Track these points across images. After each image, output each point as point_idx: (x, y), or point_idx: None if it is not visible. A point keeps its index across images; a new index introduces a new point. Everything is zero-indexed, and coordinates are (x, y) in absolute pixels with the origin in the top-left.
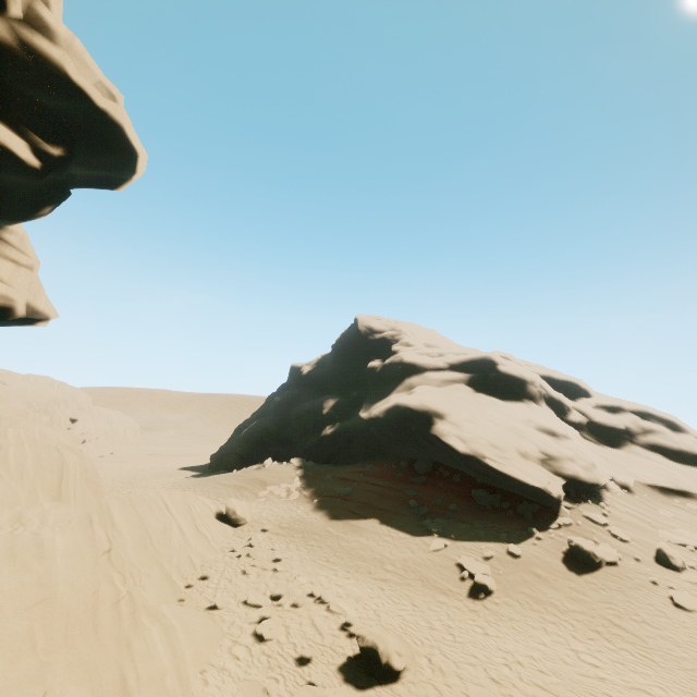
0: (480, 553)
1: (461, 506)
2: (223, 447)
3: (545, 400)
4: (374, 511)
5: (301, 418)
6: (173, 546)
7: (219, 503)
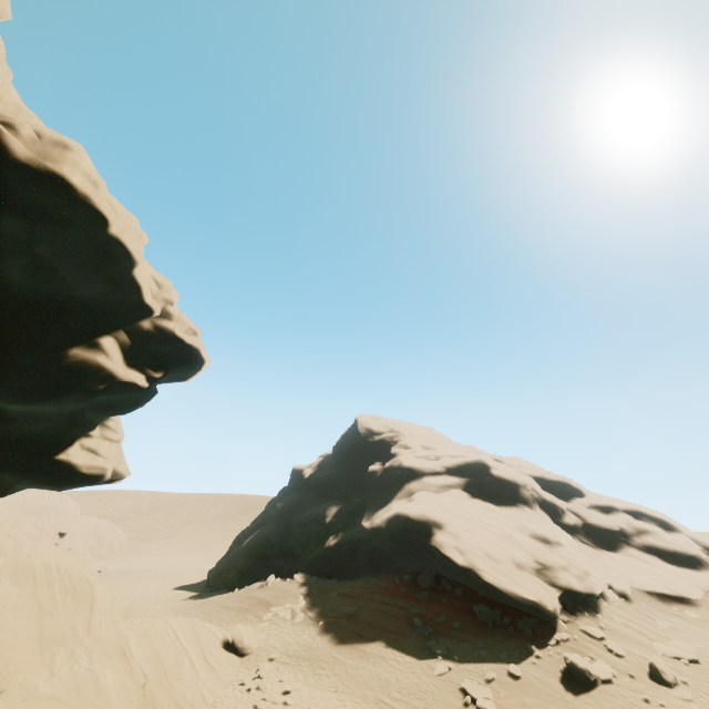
0: (483, 676)
1: (464, 624)
2: (222, 560)
3: (538, 503)
4: (379, 632)
5: (303, 527)
6: (186, 680)
7: (224, 630)
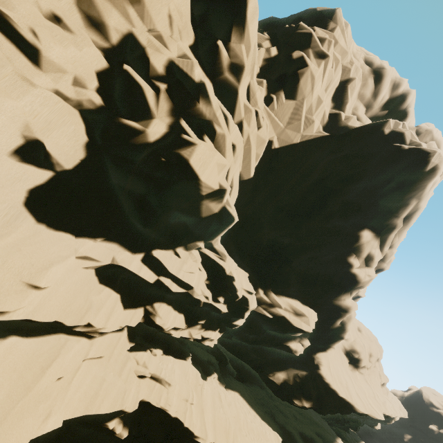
0: None
1: None
2: None
3: None
4: None
5: (391, 435)
6: None
7: None
